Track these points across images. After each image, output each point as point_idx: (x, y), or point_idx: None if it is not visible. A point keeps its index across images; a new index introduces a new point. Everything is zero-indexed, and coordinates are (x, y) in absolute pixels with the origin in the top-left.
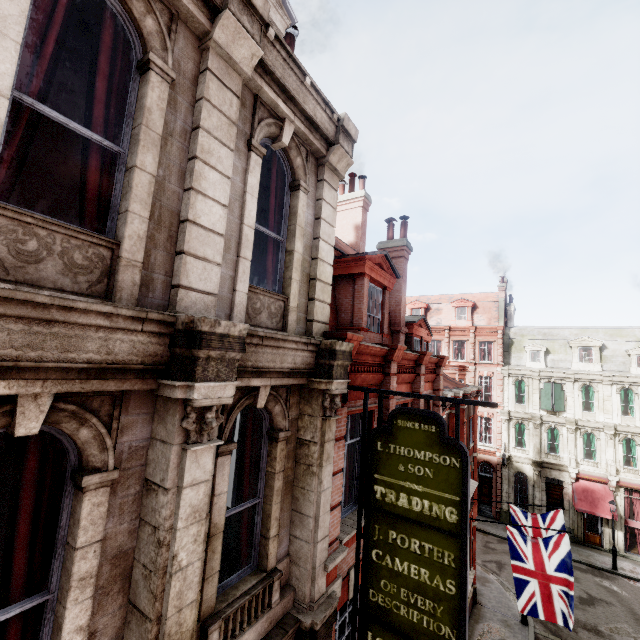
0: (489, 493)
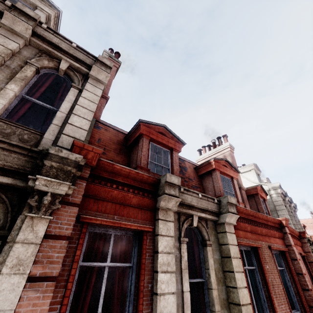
0: None
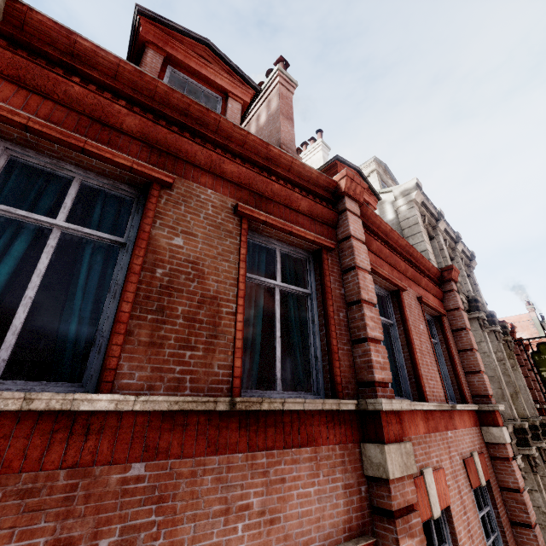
0: None
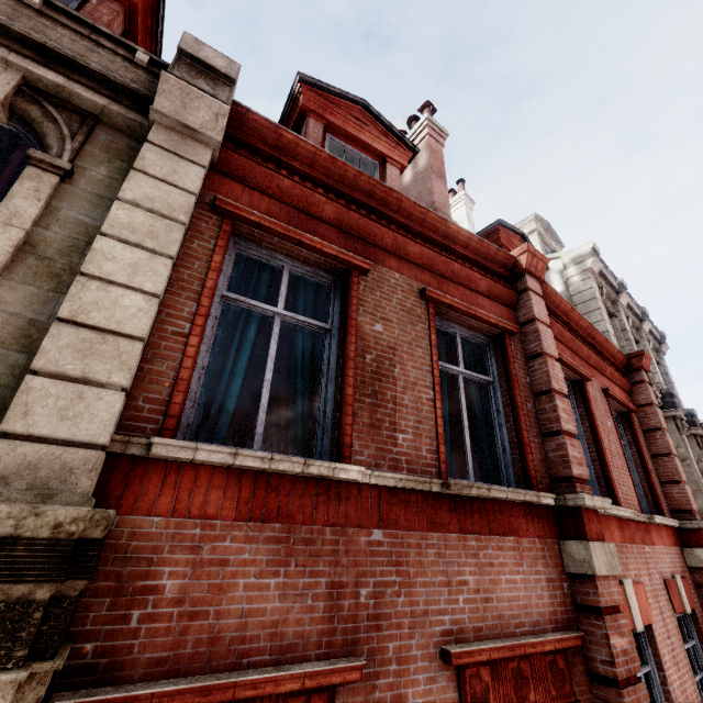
0: None
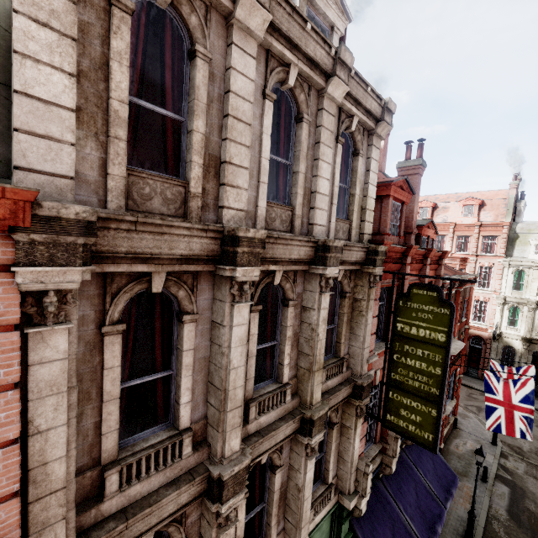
0: (477, 360)
